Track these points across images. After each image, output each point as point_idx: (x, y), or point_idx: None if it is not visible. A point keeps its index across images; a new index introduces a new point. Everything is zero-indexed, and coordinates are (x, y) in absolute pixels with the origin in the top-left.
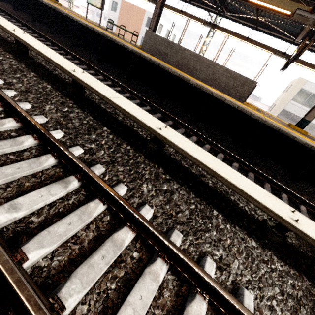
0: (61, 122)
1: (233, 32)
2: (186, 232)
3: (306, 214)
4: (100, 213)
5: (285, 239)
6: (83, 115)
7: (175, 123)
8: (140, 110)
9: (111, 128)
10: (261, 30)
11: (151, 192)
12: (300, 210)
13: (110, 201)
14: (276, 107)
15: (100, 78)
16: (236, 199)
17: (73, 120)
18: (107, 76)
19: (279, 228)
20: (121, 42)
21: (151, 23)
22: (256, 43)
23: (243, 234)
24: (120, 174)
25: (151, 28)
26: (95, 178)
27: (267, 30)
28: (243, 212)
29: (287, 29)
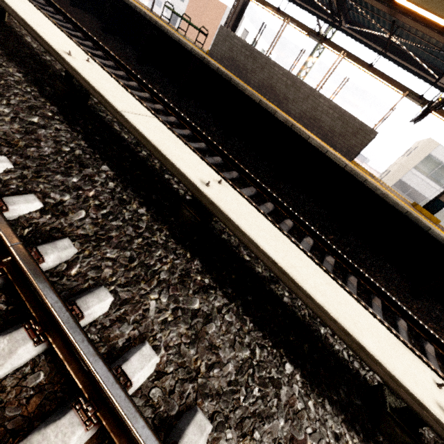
0: (14, 142)
1: (350, 54)
2: (222, 418)
3: (434, 360)
4: (23, 365)
5: (417, 441)
6: (67, 137)
7: (243, 176)
8: (177, 144)
9: (120, 168)
10: (391, 58)
11: (164, 312)
12: (426, 352)
13: (55, 335)
14: (390, 174)
15: (133, 85)
16: (330, 332)
17: (41, 142)
18: (145, 83)
19: (408, 414)
20: (176, 35)
21: (229, 18)
22: (382, 75)
23: (338, 423)
24: (106, 266)
25: (228, 25)
26: (30, 276)
27: (400, 60)
28: (340, 364)
29: (429, 62)
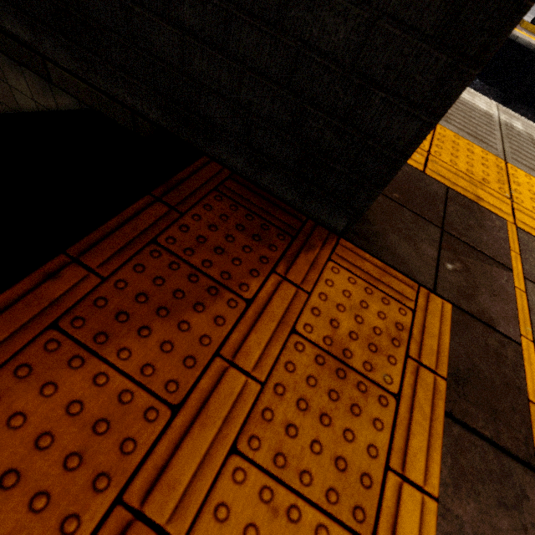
0: None
1: None
2: None
3: None
4: None
5: None
6: None
7: None
8: None
9: None
10: None
11: None
12: None
13: None
14: None
15: None
16: None
17: None
18: None
19: None
20: None
21: None
22: None
23: None
24: None
25: None
26: None
27: None
28: None
29: None
